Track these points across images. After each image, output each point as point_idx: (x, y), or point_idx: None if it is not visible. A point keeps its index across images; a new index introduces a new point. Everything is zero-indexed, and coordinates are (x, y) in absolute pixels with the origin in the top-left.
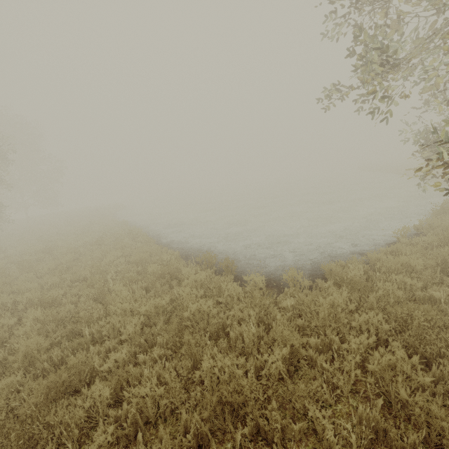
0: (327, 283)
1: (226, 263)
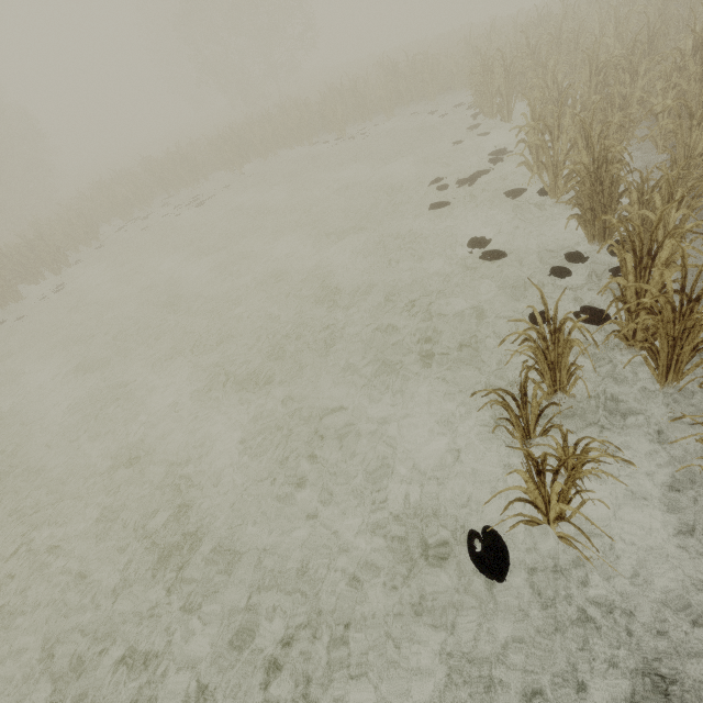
0: None
1: None
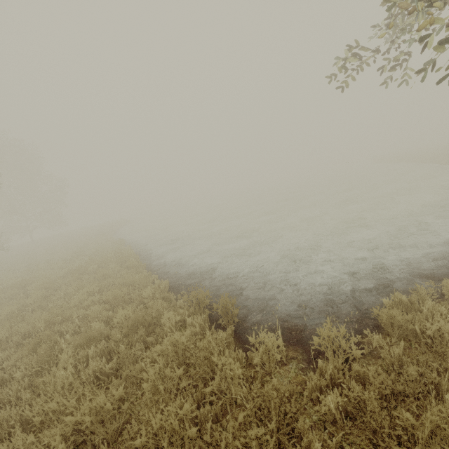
0: (395, 350)
1: (224, 304)
